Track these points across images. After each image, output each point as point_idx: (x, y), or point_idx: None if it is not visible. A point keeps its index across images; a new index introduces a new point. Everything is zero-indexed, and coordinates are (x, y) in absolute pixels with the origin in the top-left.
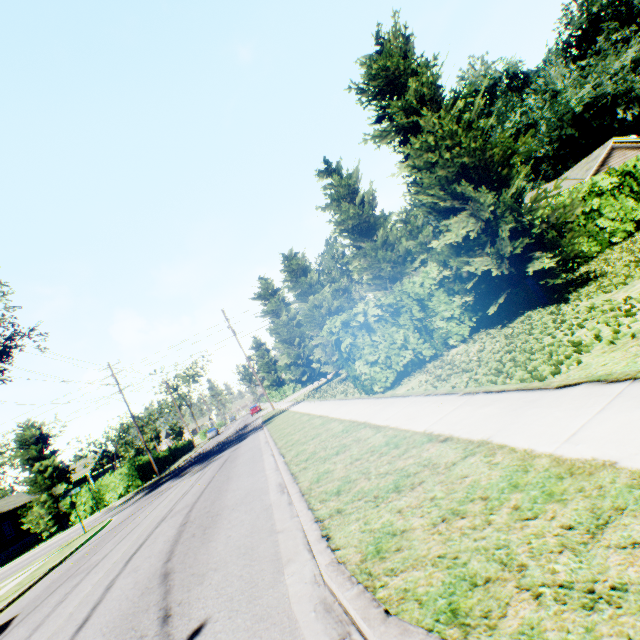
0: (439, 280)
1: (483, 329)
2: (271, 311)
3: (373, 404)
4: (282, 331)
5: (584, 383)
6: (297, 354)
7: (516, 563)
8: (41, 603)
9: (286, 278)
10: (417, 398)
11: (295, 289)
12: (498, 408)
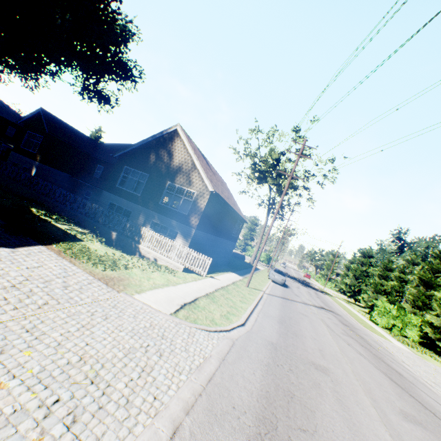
0: (419, 323)
1: (418, 344)
2: (361, 261)
3: (371, 323)
4: (357, 271)
5: (400, 342)
6: (354, 284)
7: (375, 333)
8: (291, 286)
9: (380, 265)
10: (381, 329)
11: (380, 272)
12: (389, 336)
